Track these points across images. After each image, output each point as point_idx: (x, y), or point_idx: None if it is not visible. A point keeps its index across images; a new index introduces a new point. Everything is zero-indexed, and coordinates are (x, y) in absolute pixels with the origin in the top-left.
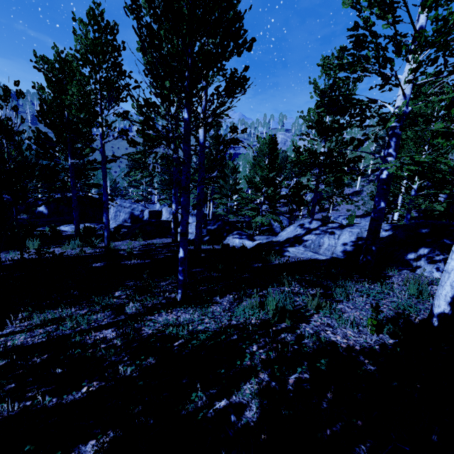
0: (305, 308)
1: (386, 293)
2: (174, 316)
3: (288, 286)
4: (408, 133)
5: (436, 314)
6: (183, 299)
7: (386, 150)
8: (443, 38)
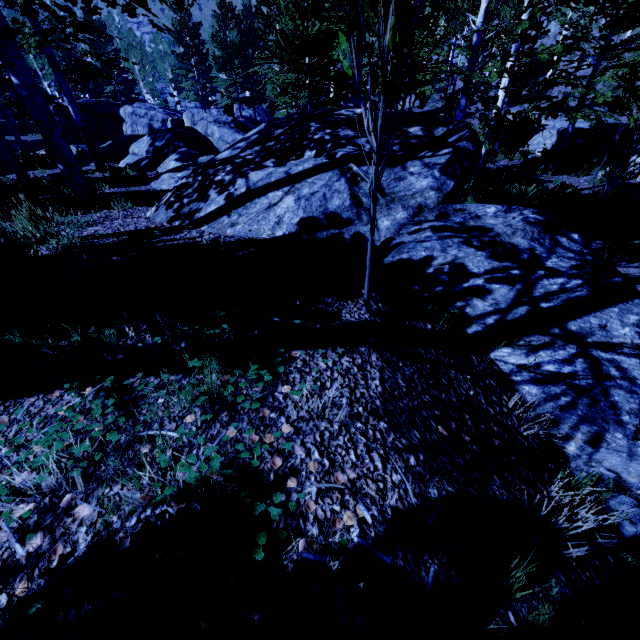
0: None
1: None
2: None
3: None
4: None
5: None
6: None
7: None
8: None
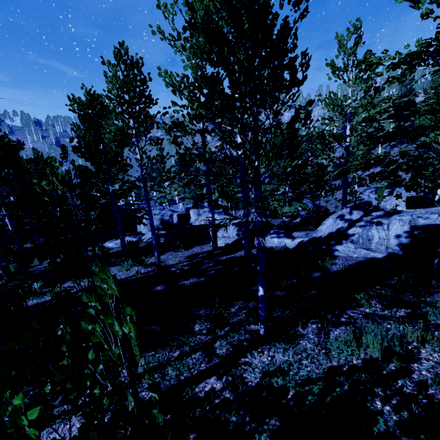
0: (406, 342)
1: None
2: (268, 357)
3: (367, 307)
4: None
5: None
6: (266, 333)
7: None
8: None
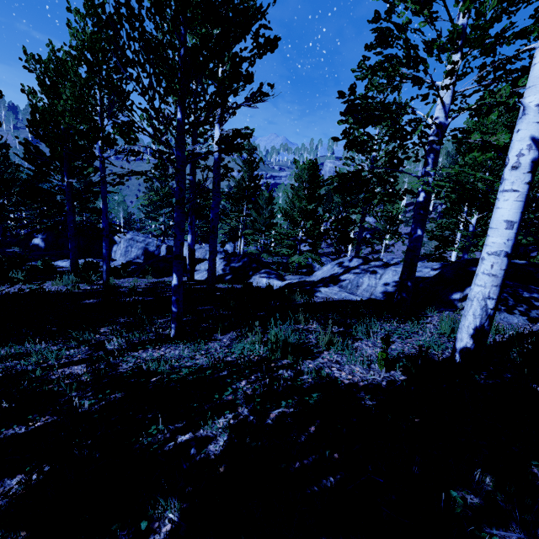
0: (315, 345)
1: (416, 332)
2: (162, 352)
3: (305, 324)
4: (466, 159)
5: (458, 349)
6: (177, 335)
7: (424, 169)
8: (477, 34)
